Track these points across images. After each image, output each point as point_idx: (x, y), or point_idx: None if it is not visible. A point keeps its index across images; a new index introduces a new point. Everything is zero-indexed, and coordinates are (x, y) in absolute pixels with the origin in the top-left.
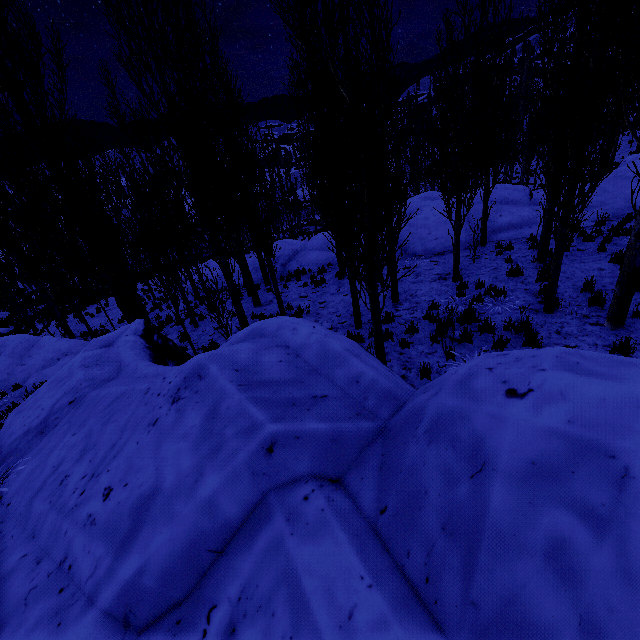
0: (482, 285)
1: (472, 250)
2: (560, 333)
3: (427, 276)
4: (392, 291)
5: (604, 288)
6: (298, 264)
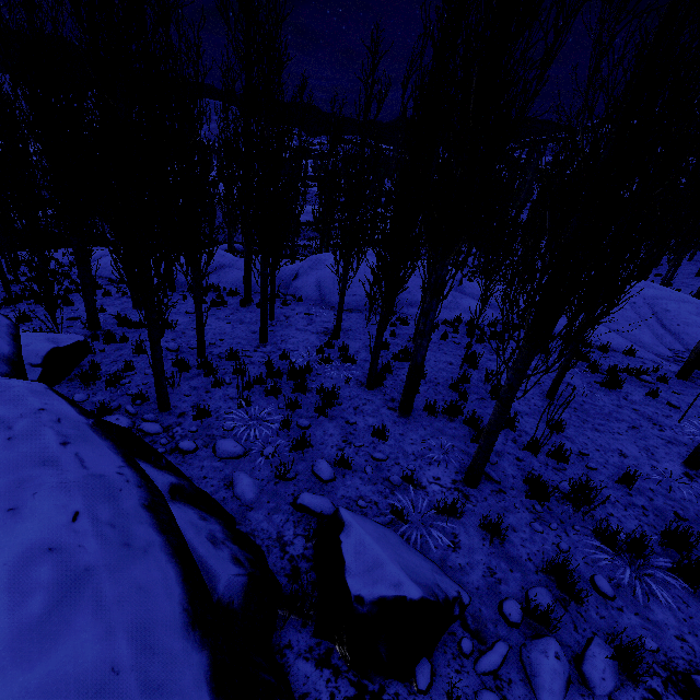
0: (346, 349)
1: (378, 315)
2: (357, 409)
3: (316, 327)
4: (260, 330)
5: (434, 380)
6: (218, 279)
